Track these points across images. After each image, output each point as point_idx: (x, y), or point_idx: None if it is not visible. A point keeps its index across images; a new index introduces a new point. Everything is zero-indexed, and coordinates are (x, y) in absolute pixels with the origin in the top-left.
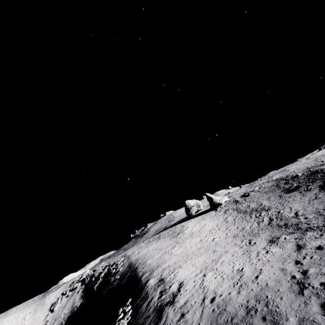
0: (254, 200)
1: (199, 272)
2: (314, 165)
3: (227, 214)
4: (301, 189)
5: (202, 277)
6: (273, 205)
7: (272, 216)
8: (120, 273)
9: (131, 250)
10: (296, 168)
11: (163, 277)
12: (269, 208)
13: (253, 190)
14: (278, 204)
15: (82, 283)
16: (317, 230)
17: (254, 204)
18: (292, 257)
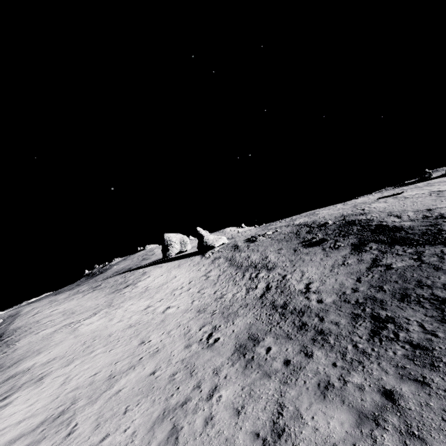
0: (260, 249)
1: (31, 429)
2: (352, 213)
3: (215, 265)
4: (326, 245)
5: None
6: (281, 262)
7: (272, 281)
8: None
9: (36, 304)
10: (328, 213)
11: None
12: (274, 267)
13: (264, 234)
14: (288, 263)
15: None
16: (335, 349)
17: (257, 256)
18: None
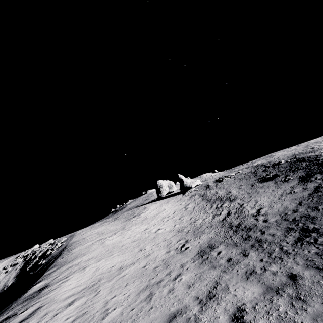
0: (225, 187)
1: (78, 291)
2: (302, 151)
3: (191, 200)
4: (278, 179)
5: (66, 305)
6: (240, 195)
7: (232, 209)
8: (51, 257)
9: (83, 229)
10: (282, 154)
11: (52, 282)
12: (235, 198)
13: (228, 176)
14: (246, 195)
15: (25, 259)
16: (265, 251)
17: (222, 192)
18: (181, 321)
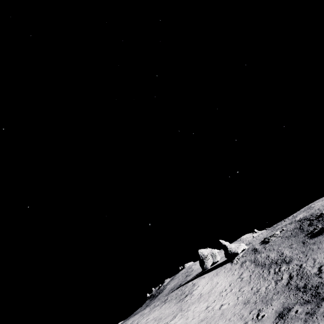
0: (275, 248)
1: None
2: None
3: (243, 268)
4: None
5: None
6: (295, 255)
7: (292, 271)
8: None
9: (132, 318)
10: (321, 204)
11: None
12: (291, 259)
13: (273, 235)
14: (301, 254)
15: None
16: None
17: (274, 254)
18: None
